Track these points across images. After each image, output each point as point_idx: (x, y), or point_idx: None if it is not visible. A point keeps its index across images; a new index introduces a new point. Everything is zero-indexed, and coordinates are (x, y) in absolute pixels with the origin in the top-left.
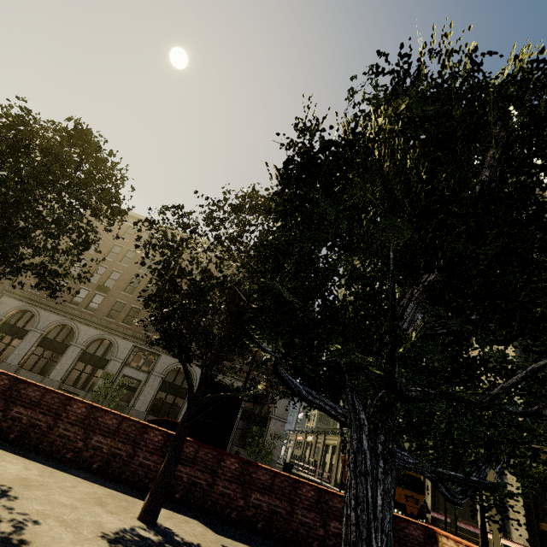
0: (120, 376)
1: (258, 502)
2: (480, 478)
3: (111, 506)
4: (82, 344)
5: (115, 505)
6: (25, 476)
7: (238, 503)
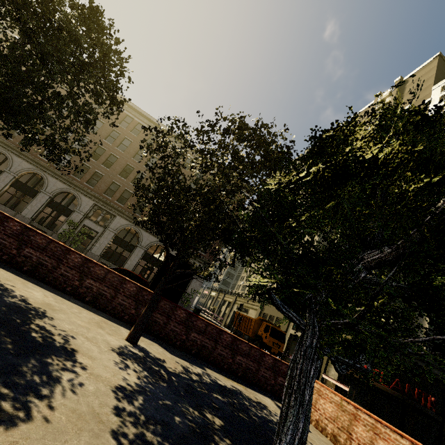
0: (81, 225)
1: (195, 338)
2: (355, 362)
3: (107, 329)
4: (50, 193)
5: (109, 329)
6: (48, 302)
7: (182, 337)
